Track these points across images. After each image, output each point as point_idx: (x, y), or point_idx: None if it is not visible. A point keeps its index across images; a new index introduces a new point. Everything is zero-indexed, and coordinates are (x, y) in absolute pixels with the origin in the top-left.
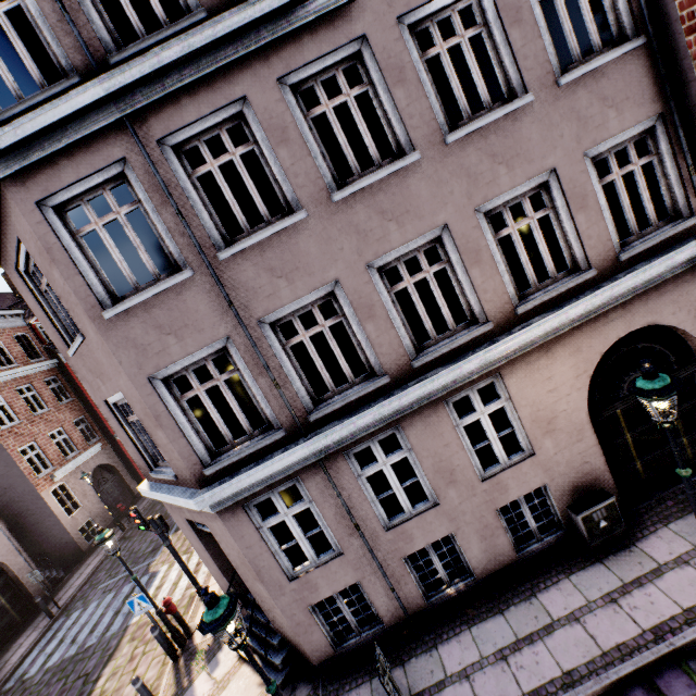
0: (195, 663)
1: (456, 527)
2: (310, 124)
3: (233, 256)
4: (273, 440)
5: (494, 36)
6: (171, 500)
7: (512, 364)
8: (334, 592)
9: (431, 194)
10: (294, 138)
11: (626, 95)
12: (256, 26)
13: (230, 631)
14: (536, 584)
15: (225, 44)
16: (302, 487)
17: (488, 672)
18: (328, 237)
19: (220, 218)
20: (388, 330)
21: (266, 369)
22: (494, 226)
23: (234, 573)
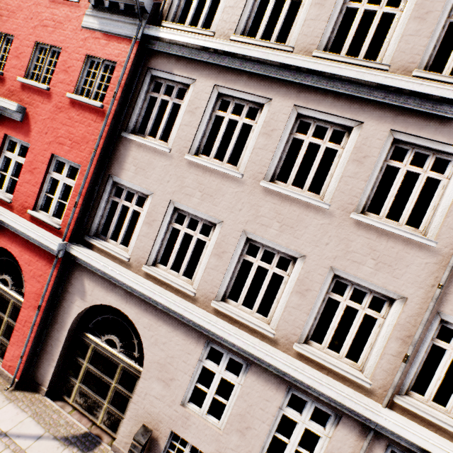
0: None
1: None
2: None
3: None
4: None
5: None
6: None
7: None
8: None
9: None
10: None
11: None
12: None
13: None
14: None
15: None
16: None
17: None
18: None
19: None
20: None
21: None
22: None
23: None
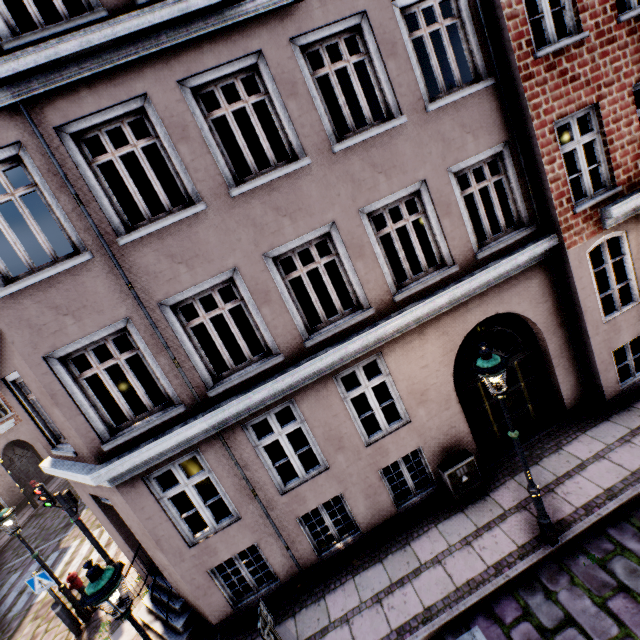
0: (98, 636)
1: (344, 488)
2: (210, 125)
3: (133, 241)
4: (173, 416)
5: (374, 64)
6: (70, 477)
7: (391, 345)
8: (233, 554)
9: (320, 195)
10: (194, 136)
11: (481, 124)
12: (156, 31)
13: (113, 601)
14: (411, 534)
15: (126, 43)
16: (202, 458)
17: (365, 615)
18: (227, 228)
19: (144, 199)
20: (283, 313)
21: (166, 348)
22: (393, 222)
23: (140, 544)
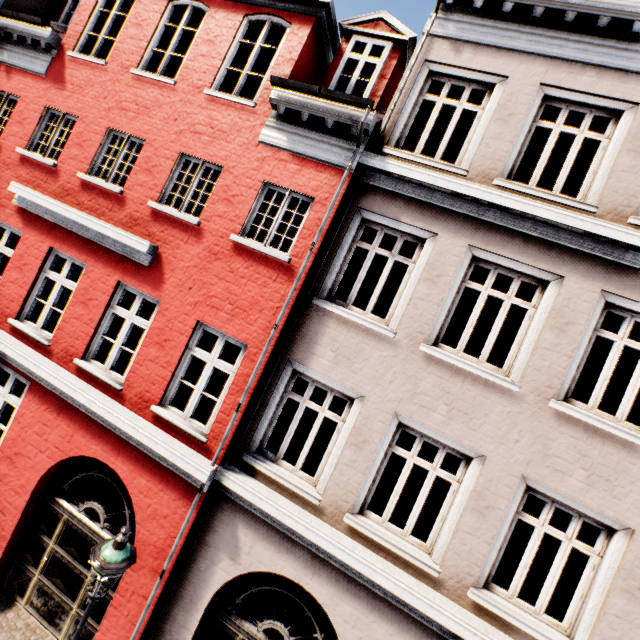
0: None
1: None
2: None
3: None
4: None
5: None
6: None
7: None
8: None
9: None
10: None
11: None
12: None
13: None
14: None
15: None
16: None
17: None
18: None
19: None
20: None
21: None
22: None
23: None
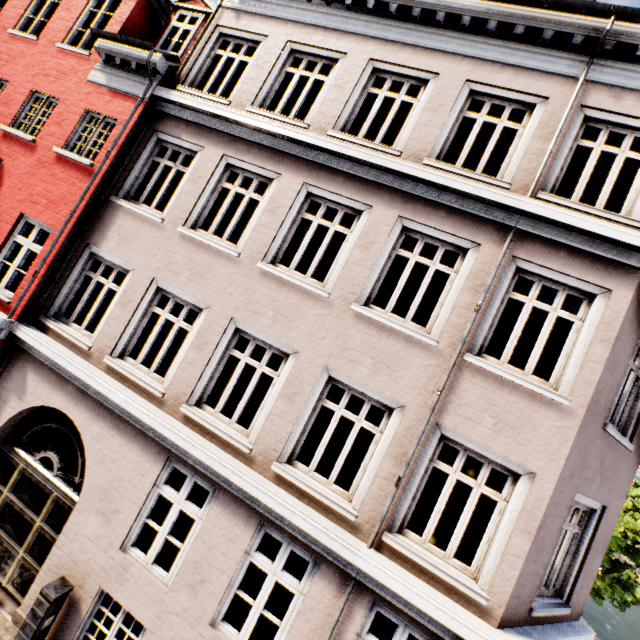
0: None
1: None
2: None
3: None
4: None
5: None
6: None
7: None
8: None
9: None
10: None
11: None
12: None
13: None
14: None
15: None
16: None
17: None
18: None
19: None
20: None
21: None
22: None
23: None
